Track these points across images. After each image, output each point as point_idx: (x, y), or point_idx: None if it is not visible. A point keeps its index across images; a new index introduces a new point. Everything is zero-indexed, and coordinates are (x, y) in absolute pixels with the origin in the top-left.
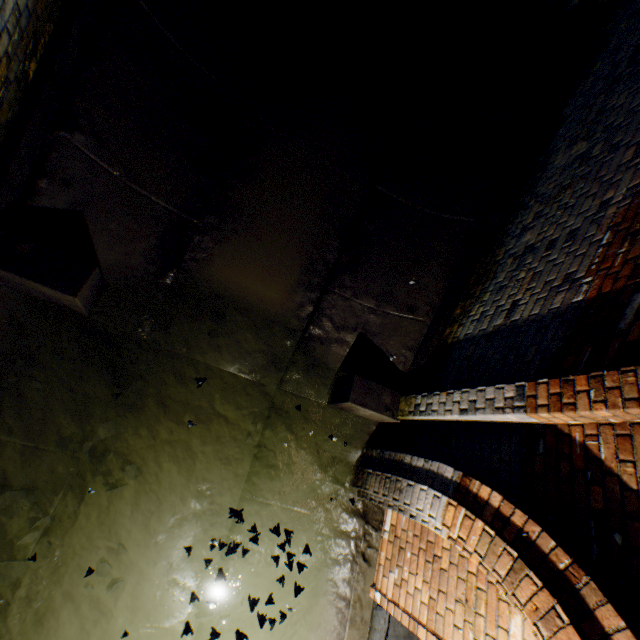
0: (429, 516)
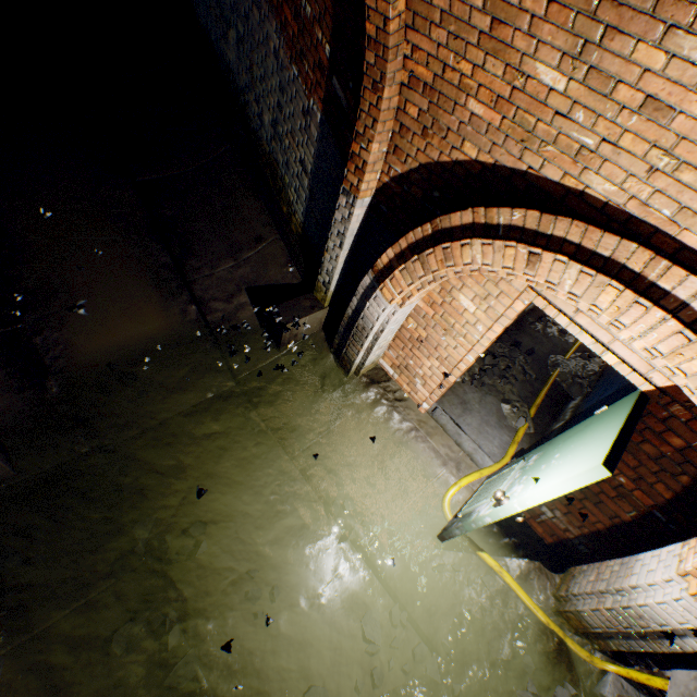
0: (383, 312)
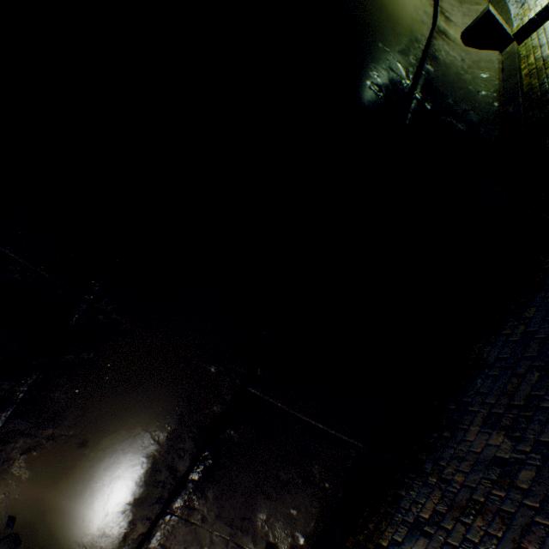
0: None
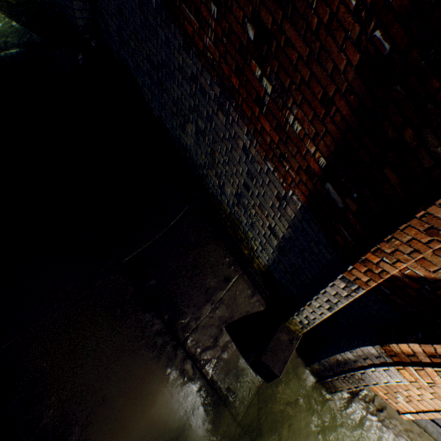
0: (397, 382)
